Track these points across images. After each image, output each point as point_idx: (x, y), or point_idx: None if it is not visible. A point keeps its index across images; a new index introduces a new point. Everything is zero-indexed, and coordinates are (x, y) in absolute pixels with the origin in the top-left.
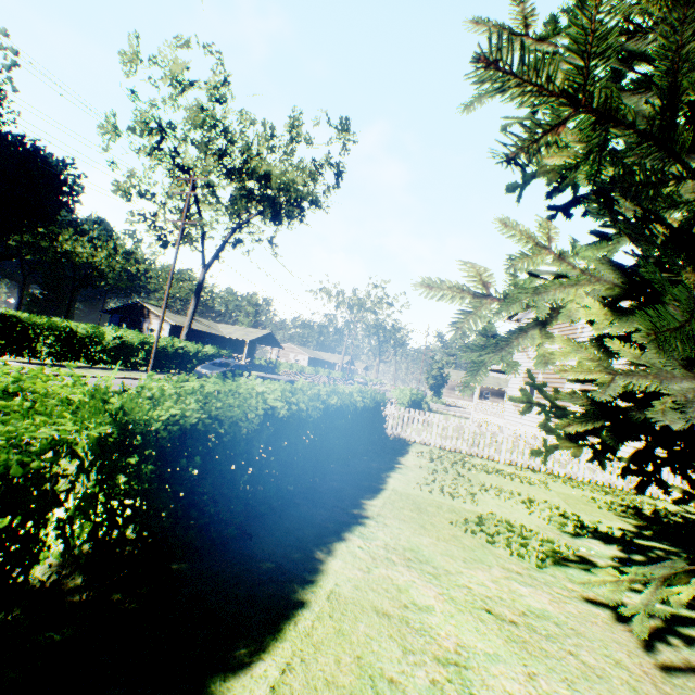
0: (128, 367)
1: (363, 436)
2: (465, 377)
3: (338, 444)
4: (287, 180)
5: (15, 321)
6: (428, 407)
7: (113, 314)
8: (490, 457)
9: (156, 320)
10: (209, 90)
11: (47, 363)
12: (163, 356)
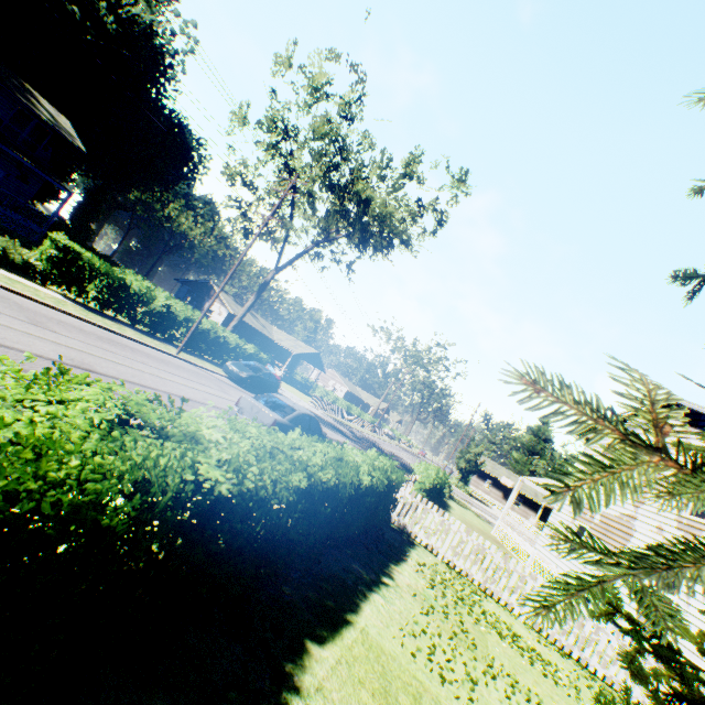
0: (165, 337)
1: (356, 523)
2: (549, 586)
3: (311, 536)
4: (385, 211)
5: (77, 257)
6: (450, 493)
7: (184, 285)
8: (508, 605)
9: (218, 304)
10: (341, 104)
11: (89, 306)
12: (202, 339)
